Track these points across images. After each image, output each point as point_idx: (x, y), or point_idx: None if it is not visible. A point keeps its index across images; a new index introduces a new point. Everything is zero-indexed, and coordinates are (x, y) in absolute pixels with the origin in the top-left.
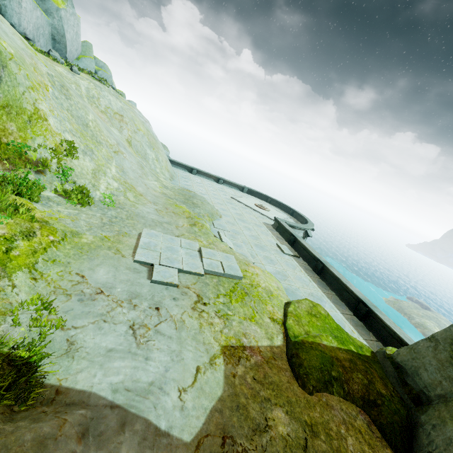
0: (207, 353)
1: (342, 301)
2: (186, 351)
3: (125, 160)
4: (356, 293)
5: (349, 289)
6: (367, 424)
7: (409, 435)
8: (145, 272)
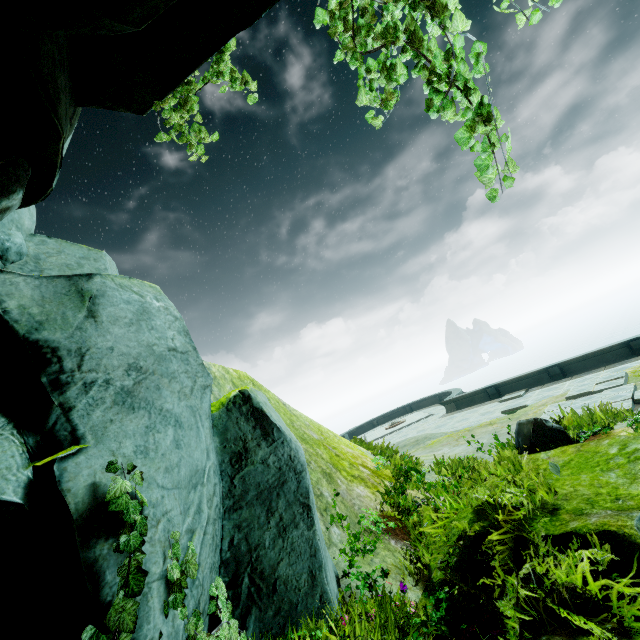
0: None
1: (616, 362)
2: None
3: None
4: (614, 344)
5: (606, 349)
6: None
7: None
8: None
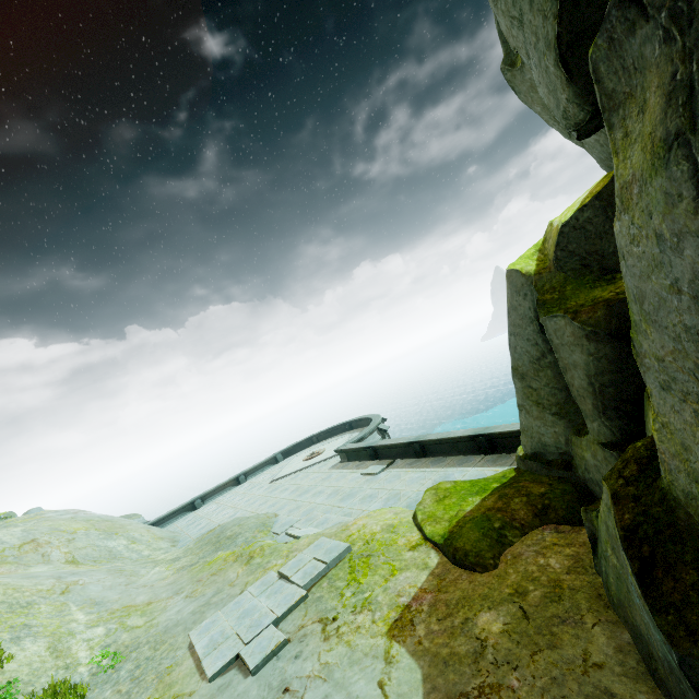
0: (377, 659)
1: (465, 454)
2: (354, 686)
3: (87, 587)
4: (464, 435)
5: (456, 438)
6: (555, 532)
7: (591, 499)
8: (236, 675)
